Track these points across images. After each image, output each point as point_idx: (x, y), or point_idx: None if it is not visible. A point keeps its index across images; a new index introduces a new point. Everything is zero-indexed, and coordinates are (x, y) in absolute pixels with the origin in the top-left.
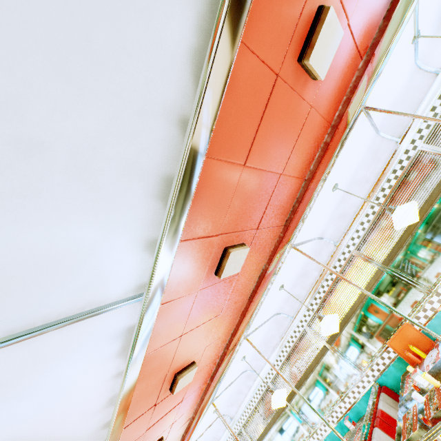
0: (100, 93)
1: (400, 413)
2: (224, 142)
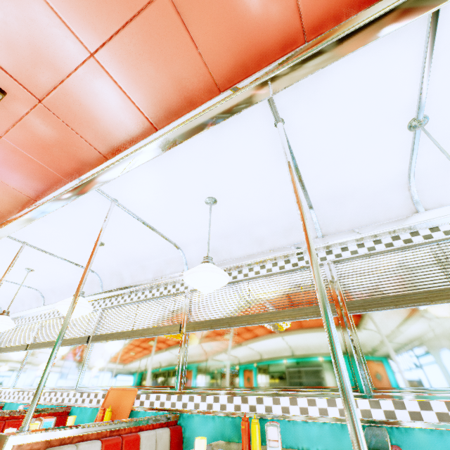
0: None
1: None
2: None
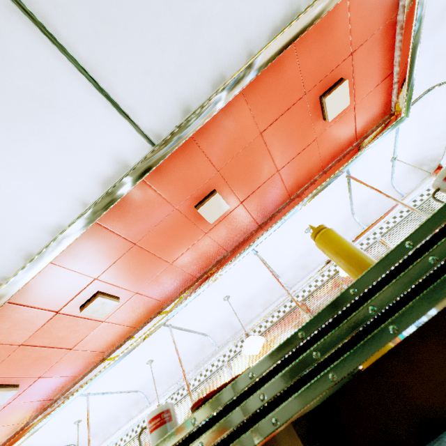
0: (230, 2)
1: None
2: (259, 103)
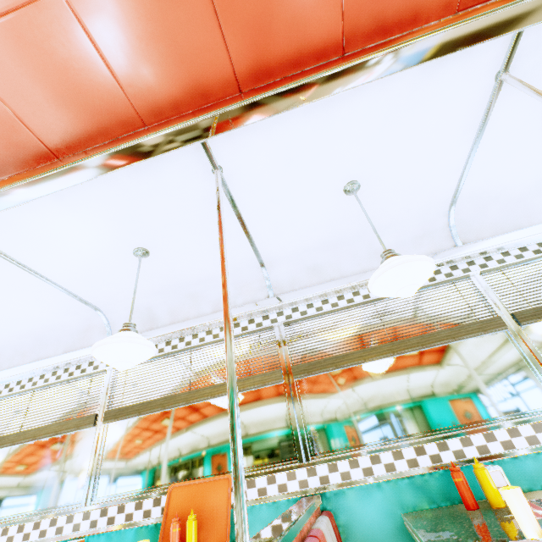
0: None
1: None
2: None
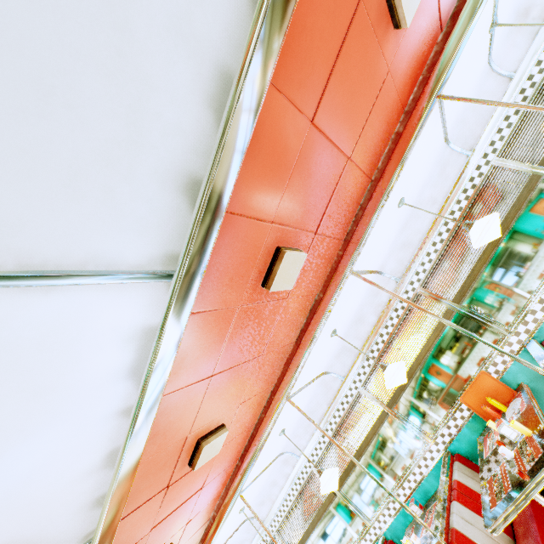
0: None
1: (482, 479)
2: (293, 71)
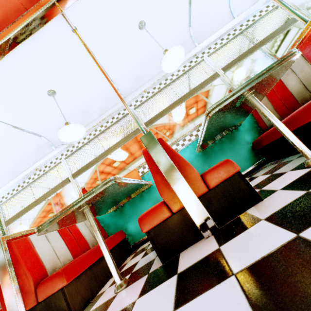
0: None
1: None
2: None
